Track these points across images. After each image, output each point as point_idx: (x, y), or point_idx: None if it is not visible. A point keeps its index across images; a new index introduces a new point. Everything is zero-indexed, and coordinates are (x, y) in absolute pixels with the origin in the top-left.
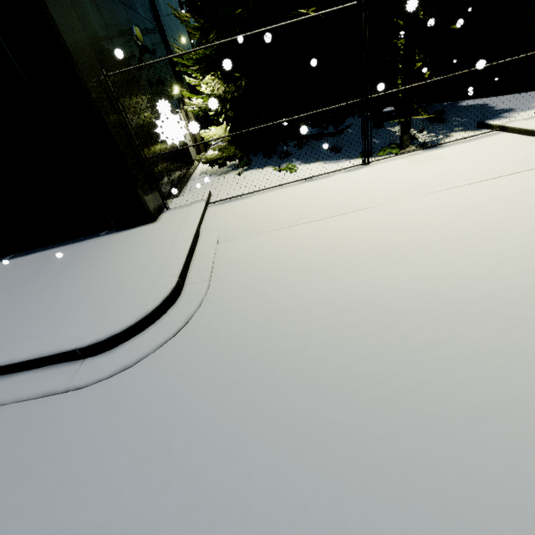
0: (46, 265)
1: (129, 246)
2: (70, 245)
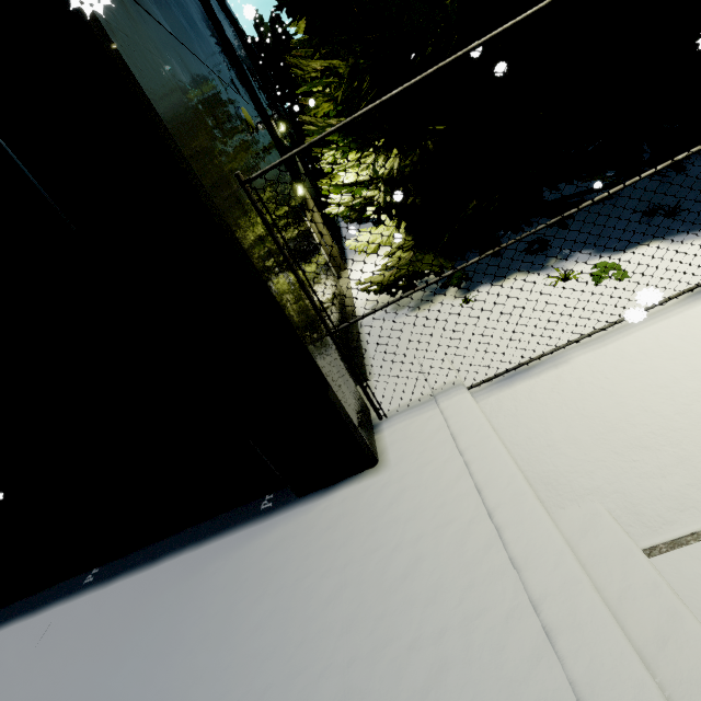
0: (171, 639)
1: (367, 576)
2: (206, 546)
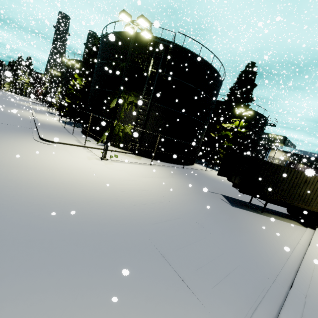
0: None
1: None
2: None
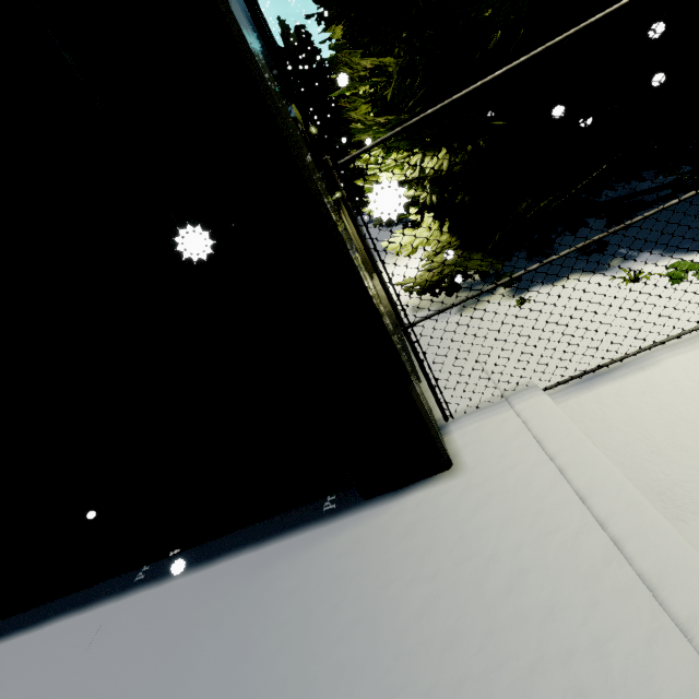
0: (241, 645)
1: (462, 587)
2: (267, 547)
